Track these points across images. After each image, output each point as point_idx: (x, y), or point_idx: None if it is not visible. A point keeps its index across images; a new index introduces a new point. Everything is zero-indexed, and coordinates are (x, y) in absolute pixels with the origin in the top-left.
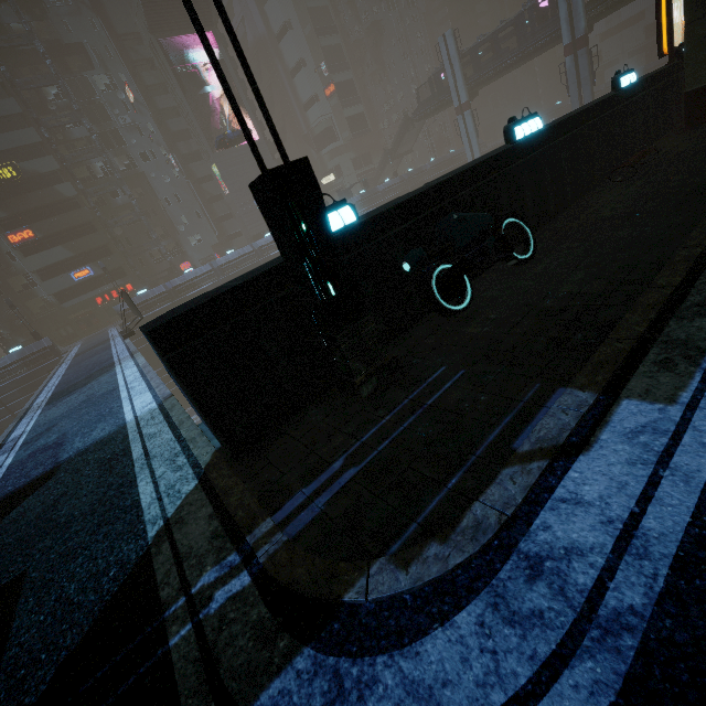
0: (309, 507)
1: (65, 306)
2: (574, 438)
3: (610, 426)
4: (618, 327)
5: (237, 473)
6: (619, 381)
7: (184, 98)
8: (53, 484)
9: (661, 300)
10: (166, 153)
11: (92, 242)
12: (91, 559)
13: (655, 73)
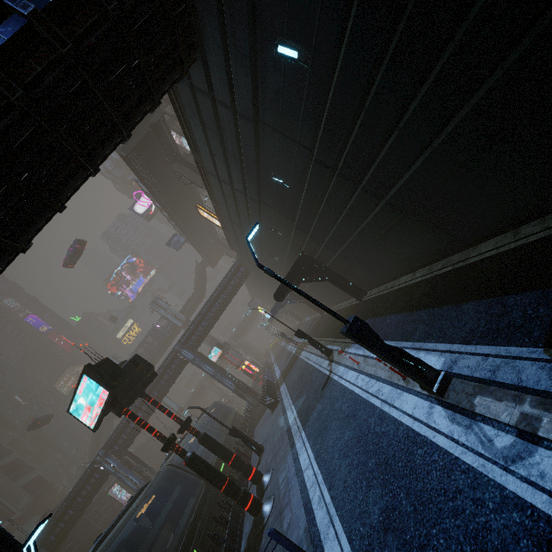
0: None
1: None
2: None
3: None
4: None
5: None
6: None
7: None
8: None
9: None
10: None
11: None
12: None
13: None
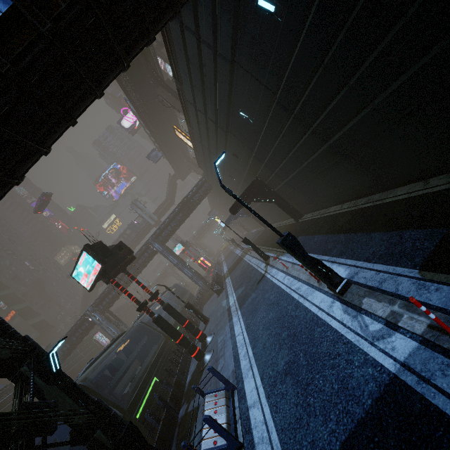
0: None
1: None
2: None
3: None
4: None
5: None
6: None
7: None
8: None
9: None
10: None
11: None
12: None
13: None
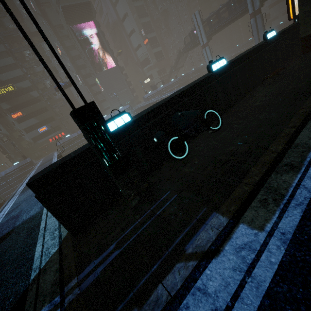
0: (93, 273)
1: (36, 143)
2: (213, 246)
3: (231, 241)
4: (247, 175)
5: (73, 245)
6: (241, 211)
7: (82, 51)
8: (8, 240)
9: (270, 160)
10: (76, 75)
11: (46, 115)
12: (6, 289)
13: (286, 29)
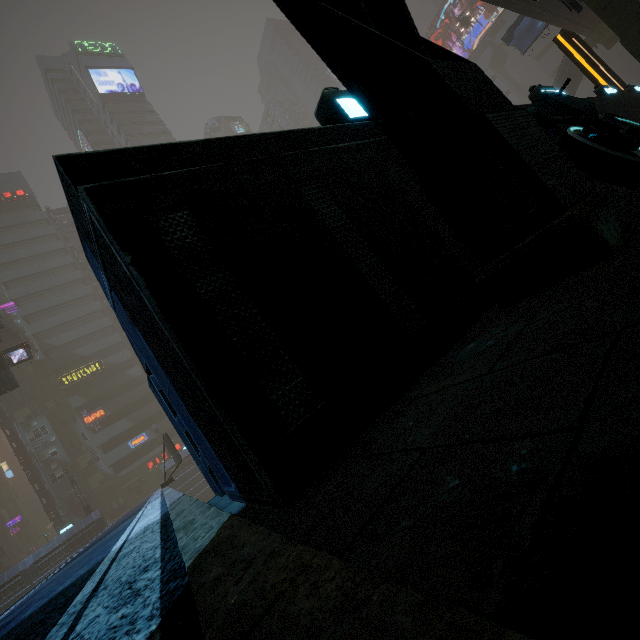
0: None
1: (120, 475)
2: None
3: None
4: None
5: (297, 536)
6: None
7: None
8: None
9: None
10: None
11: (149, 410)
12: None
13: (626, 94)
